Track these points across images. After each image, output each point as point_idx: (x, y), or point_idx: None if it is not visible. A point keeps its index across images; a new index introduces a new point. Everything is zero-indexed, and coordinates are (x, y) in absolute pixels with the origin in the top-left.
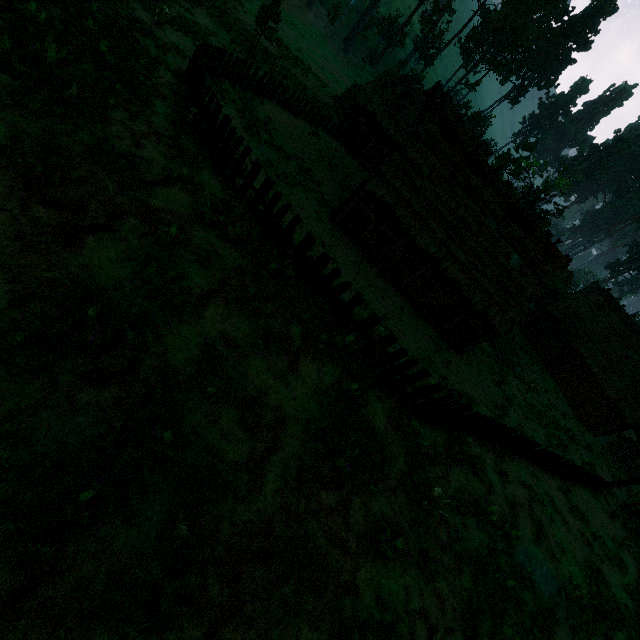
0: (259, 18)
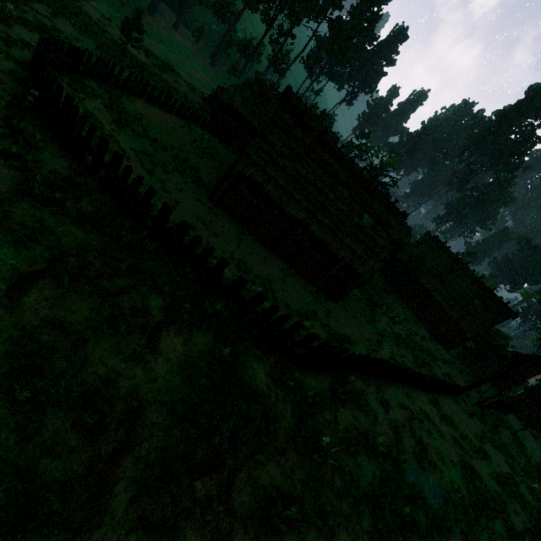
0: (123, 29)
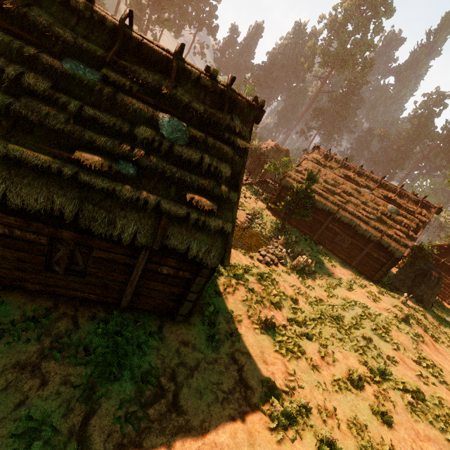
0: None
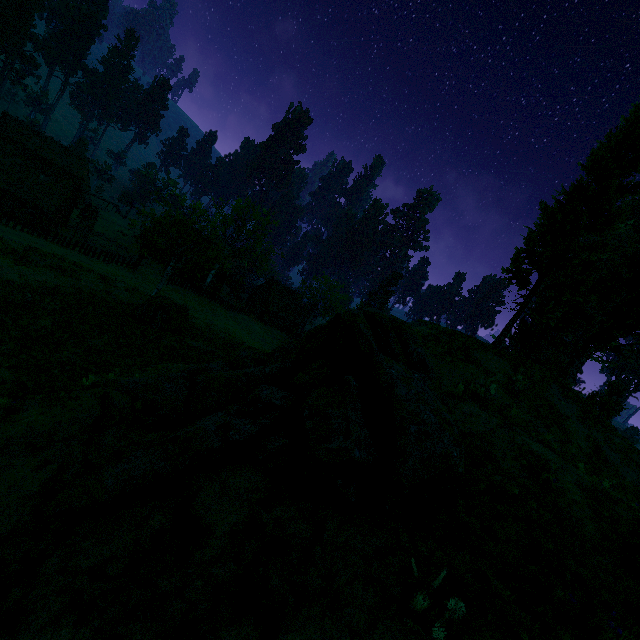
0: None
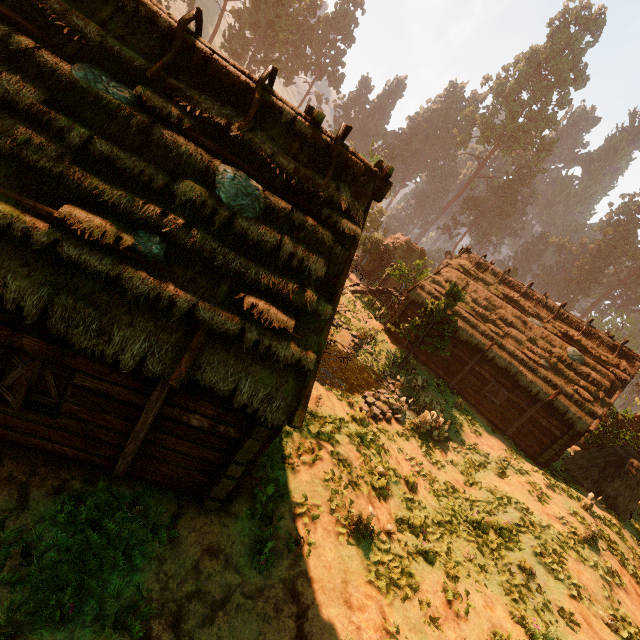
0: None
